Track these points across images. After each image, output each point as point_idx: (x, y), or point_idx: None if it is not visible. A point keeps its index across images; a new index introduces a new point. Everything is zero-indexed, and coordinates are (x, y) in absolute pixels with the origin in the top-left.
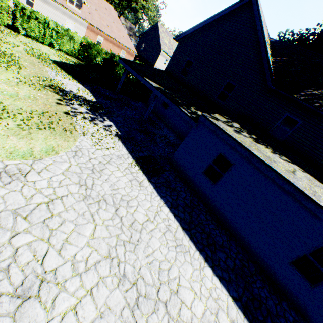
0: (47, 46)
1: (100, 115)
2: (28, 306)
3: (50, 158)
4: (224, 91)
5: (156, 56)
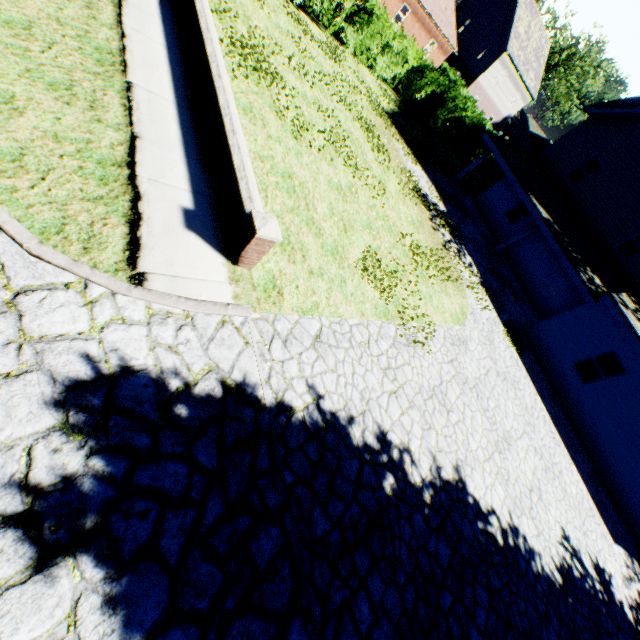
0: (365, 67)
1: (459, 244)
2: (510, 448)
3: (466, 323)
4: (636, 241)
5: (488, 61)
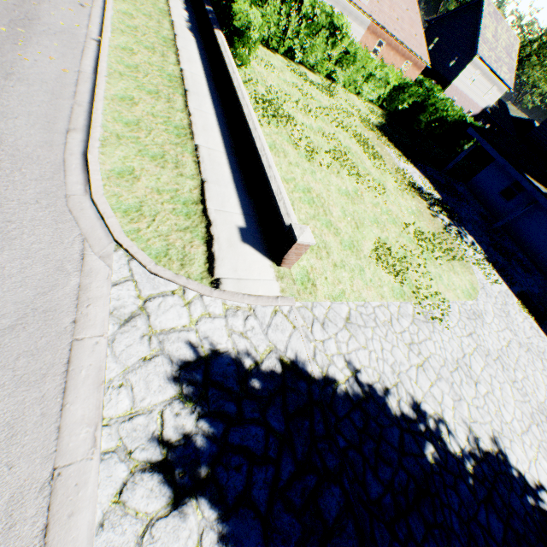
0: (353, 94)
1: (458, 226)
2: None
3: (478, 298)
4: None
5: (460, 66)
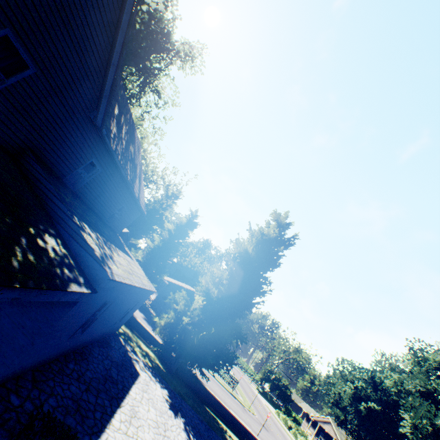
0: None
1: None
2: None
3: None
4: None
5: None
